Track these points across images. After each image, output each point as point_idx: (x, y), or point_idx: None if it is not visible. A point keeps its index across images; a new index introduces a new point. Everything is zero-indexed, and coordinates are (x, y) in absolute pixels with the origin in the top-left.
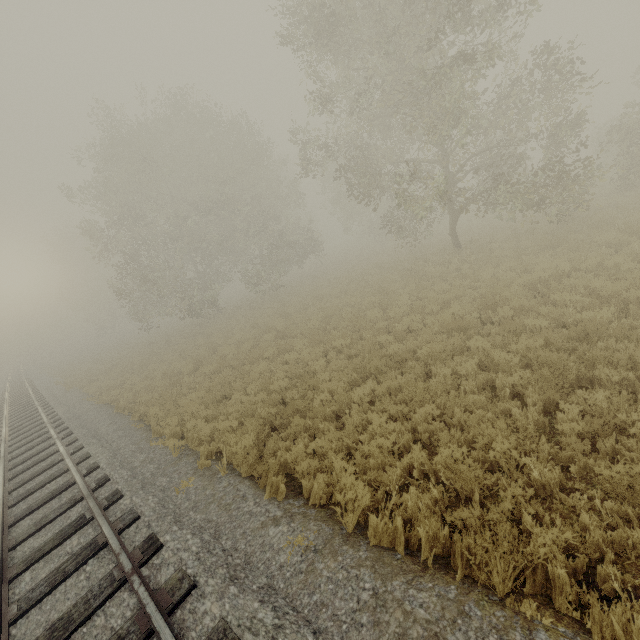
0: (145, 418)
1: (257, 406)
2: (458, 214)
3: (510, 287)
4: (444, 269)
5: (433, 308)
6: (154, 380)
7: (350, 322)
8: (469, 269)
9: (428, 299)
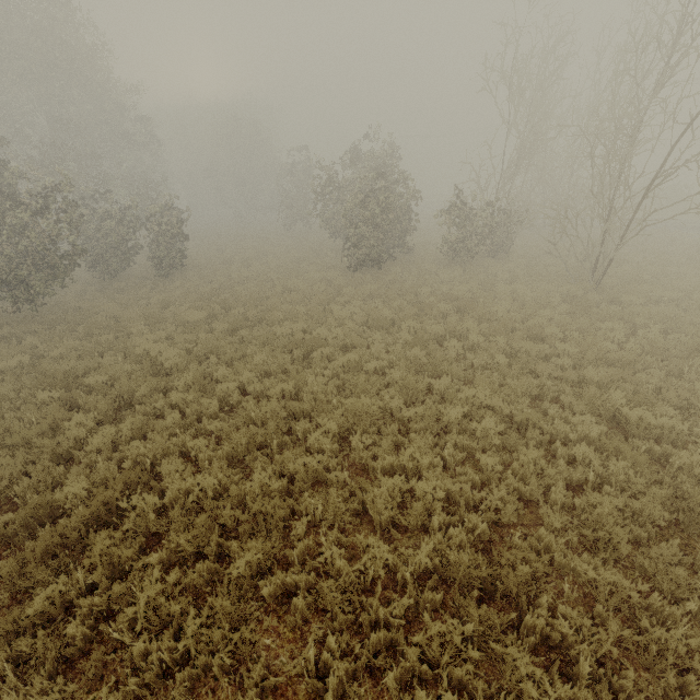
0: None
1: None
2: None
3: None
4: None
5: None
6: None
7: None
8: None
9: None
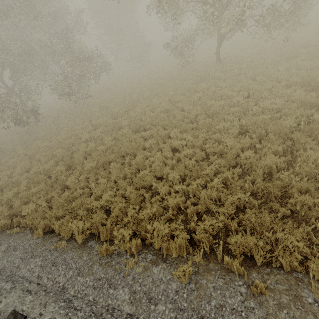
0: (62, 234)
1: (212, 193)
2: (224, 38)
3: (318, 75)
4: (230, 73)
5: (265, 95)
6: (21, 187)
7: (200, 111)
8: (248, 72)
9: (260, 89)
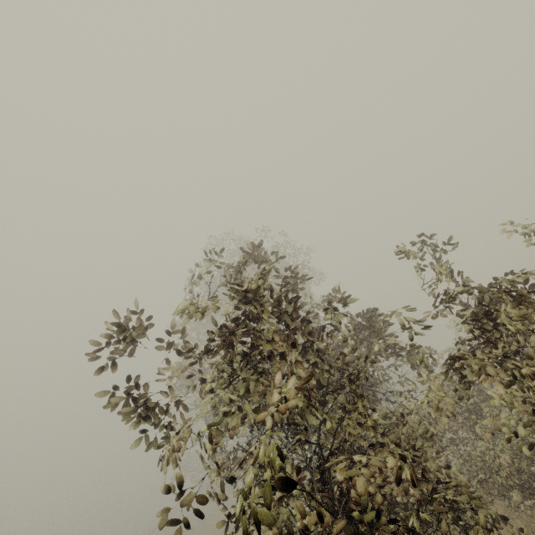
0: None
1: None
2: None
3: None
4: None
5: None
6: None
7: None
8: None
9: None
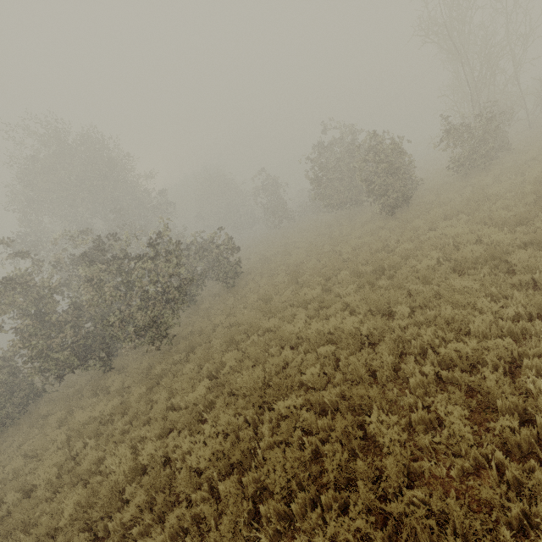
0: None
1: None
2: None
3: None
4: None
5: None
6: None
7: None
8: None
9: None
